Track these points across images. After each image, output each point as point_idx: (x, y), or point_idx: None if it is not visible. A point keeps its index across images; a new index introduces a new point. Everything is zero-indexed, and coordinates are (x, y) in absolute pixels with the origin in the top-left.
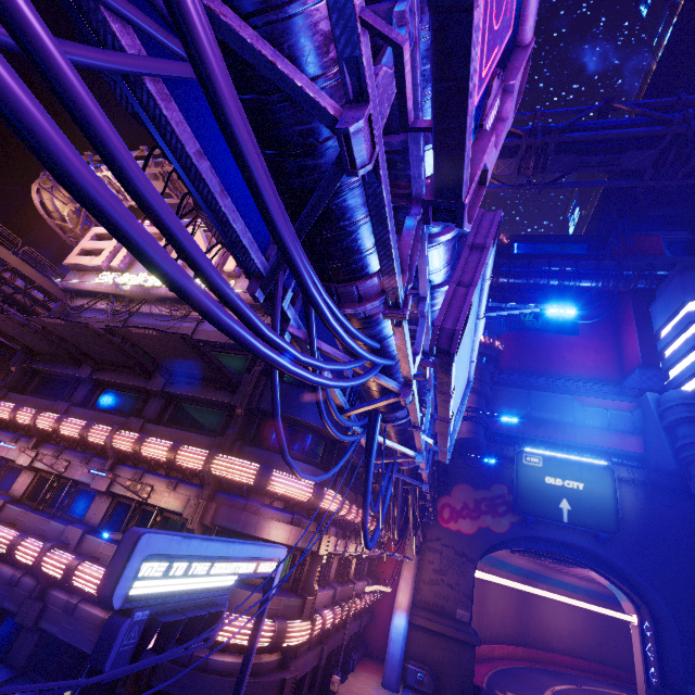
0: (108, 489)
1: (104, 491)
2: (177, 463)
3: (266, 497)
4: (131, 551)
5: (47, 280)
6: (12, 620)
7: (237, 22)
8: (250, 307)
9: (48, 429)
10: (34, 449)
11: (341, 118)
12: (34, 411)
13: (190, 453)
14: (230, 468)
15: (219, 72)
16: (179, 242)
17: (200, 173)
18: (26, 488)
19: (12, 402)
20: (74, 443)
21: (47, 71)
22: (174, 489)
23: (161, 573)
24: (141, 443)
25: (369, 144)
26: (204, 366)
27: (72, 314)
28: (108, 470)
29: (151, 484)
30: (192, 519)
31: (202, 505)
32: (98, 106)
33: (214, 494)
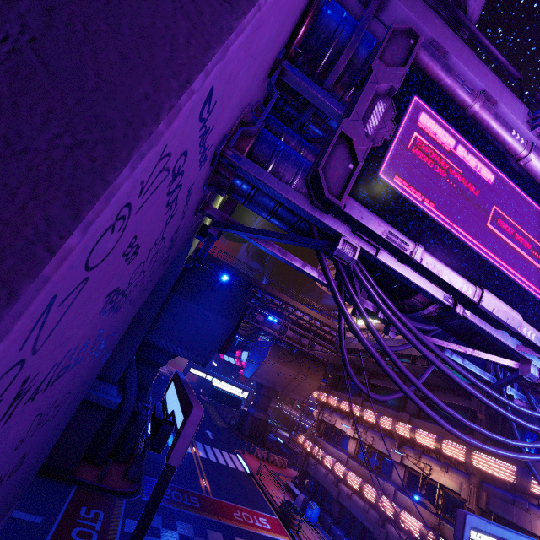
0: (400, 461)
1: (399, 462)
2: (443, 452)
3: (532, 498)
4: (464, 521)
5: (328, 320)
6: (370, 535)
7: (470, 351)
8: (503, 438)
9: (357, 415)
10: (352, 426)
11: (519, 369)
12: (347, 403)
13: (451, 446)
14: (488, 465)
15: (482, 397)
16: (478, 431)
17: (453, 360)
18: (354, 449)
19: (334, 395)
20: (371, 425)
21: (450, 415)
22: (446, 471)
23: (480, 539)
24: (414, 433)
25: (536, 370)
26: (441, 380)
27: (347, 341)
28: (397, 448)
29: (428, 464)
30: (469, 500)
31: (473, 491)
32: (458, 415)
33: (480, 483)
